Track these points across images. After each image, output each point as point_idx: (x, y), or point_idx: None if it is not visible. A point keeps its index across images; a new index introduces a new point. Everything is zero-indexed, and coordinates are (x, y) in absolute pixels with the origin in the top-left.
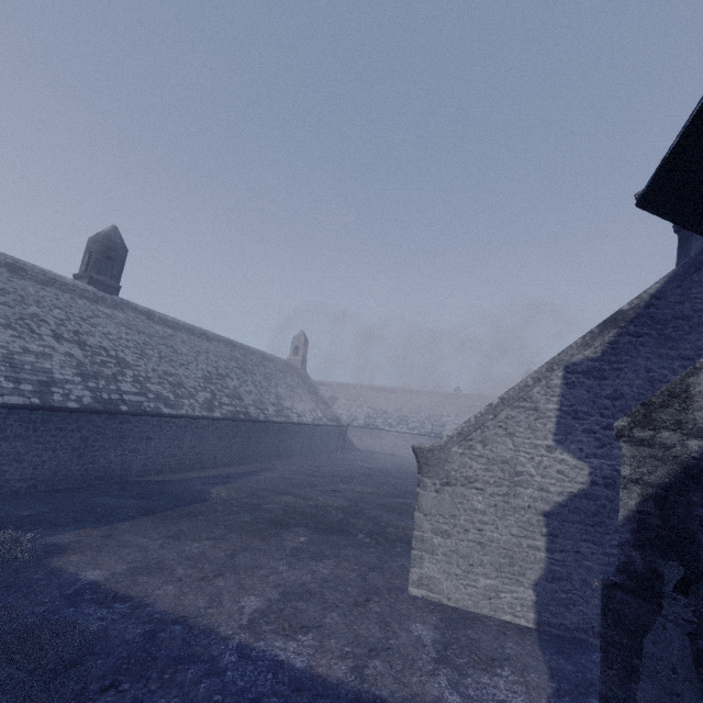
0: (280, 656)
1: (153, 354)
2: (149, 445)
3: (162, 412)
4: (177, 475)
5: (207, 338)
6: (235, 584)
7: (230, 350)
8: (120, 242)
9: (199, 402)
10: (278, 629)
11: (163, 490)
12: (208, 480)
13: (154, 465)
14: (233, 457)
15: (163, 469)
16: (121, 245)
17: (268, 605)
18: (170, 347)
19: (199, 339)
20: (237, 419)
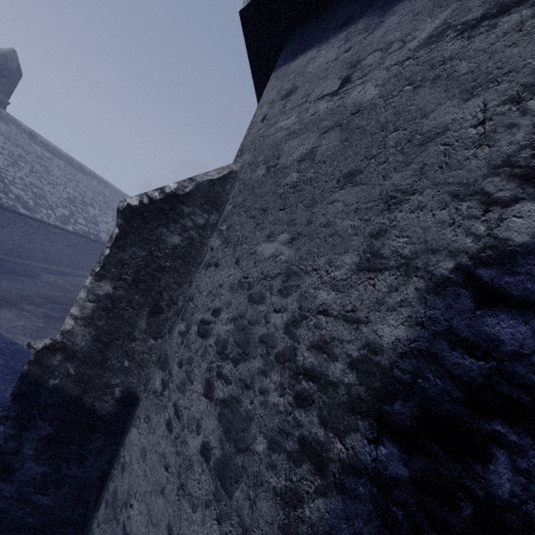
0: (18, 342)
1: (25, 166)
2: (2, 231)
3: (18, 210)
4: (22, 260)
5: (83, 172)
6: (16, 314)
7: (101, 188)
8: (16, 65)
9: (56, 215)
10: (27, 335)
11: (2, 264)
12: (46, 270)
13: (3, 247)
14: (77, 263)
15: (10, 253)
16: (16, 68)
17: (31, 326)
18: (44, 167)
19: (75, 170)
20: (87, 237)
